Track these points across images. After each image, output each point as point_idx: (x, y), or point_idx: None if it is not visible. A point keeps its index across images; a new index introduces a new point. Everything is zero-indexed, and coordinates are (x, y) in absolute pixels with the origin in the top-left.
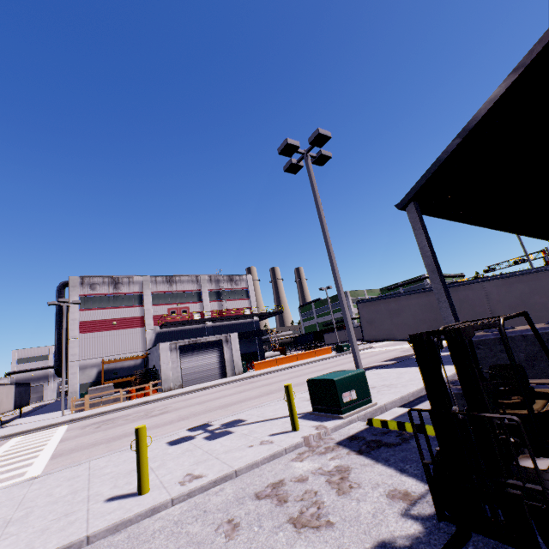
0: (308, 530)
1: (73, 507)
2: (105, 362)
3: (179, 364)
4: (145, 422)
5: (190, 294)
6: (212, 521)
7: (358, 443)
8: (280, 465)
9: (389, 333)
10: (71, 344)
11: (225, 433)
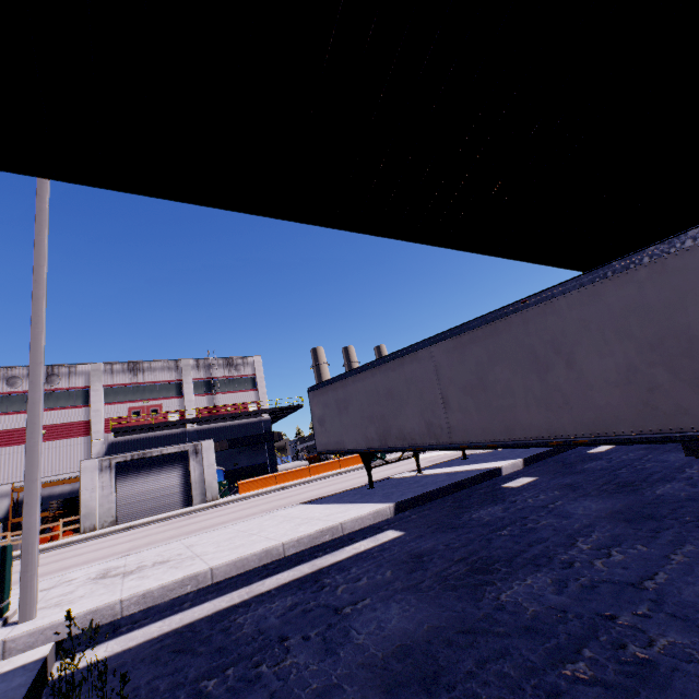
0: None
1: None
2: (17, 489)
3: (114, 489)
4: None
5: (166, 387)
6: None
7: None
8: None
9: (339, 440)
10: None
11: None
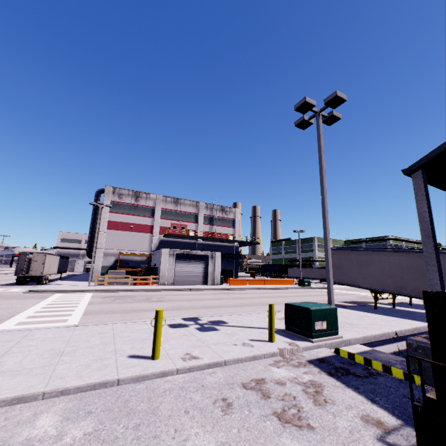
0: (291, 426)
1: (105, 354)
2: (121, 254)
3: (174, 267)
4: (147, 304)
5: (190, 215)
6: (209, 395)
7: (328, 366)
8: (260, 366)
9: (354, 280)
10: (100, 236)
11: (212, 329)
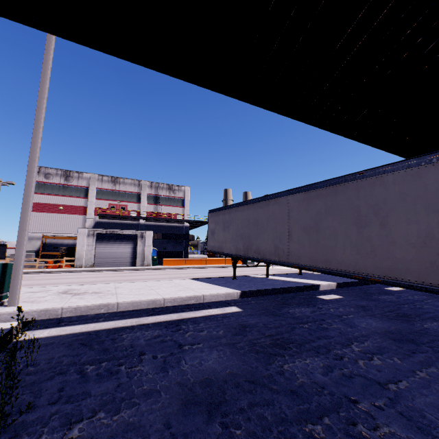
0: None
1: None
2: (45, 237)
3: (94, 248)
4: None
5: (131, 195)
6: None
7: None
8: None
9: (221, 246)
10: None
11: None
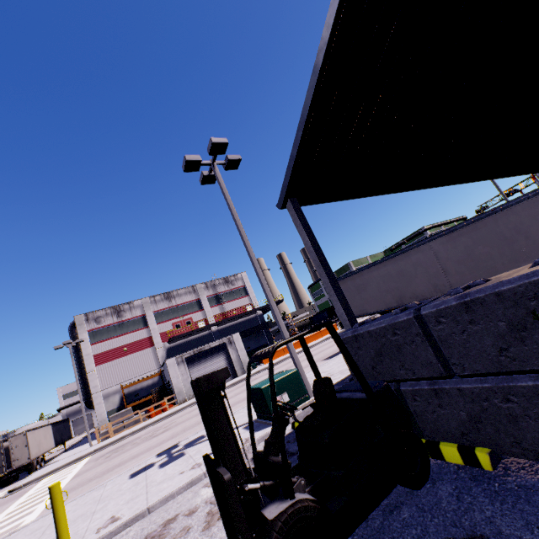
0: None
1: None
2: (124, 387)
3: (189, 375)
4: (144, 445)
5: (191, 305)
6: None
7: None
8: (191, 493)
9: (362, 308)
10: (90, 377)
11: (178, 457)
